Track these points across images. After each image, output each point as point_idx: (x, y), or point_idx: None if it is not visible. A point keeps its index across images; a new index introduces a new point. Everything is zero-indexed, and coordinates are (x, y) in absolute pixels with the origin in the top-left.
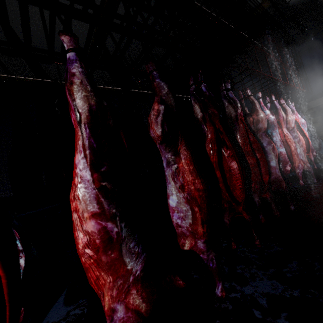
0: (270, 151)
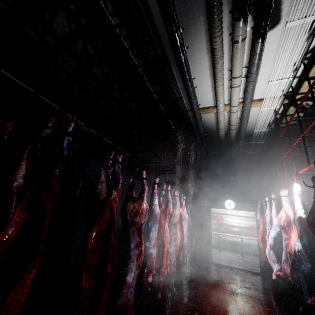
0: (135, 258)
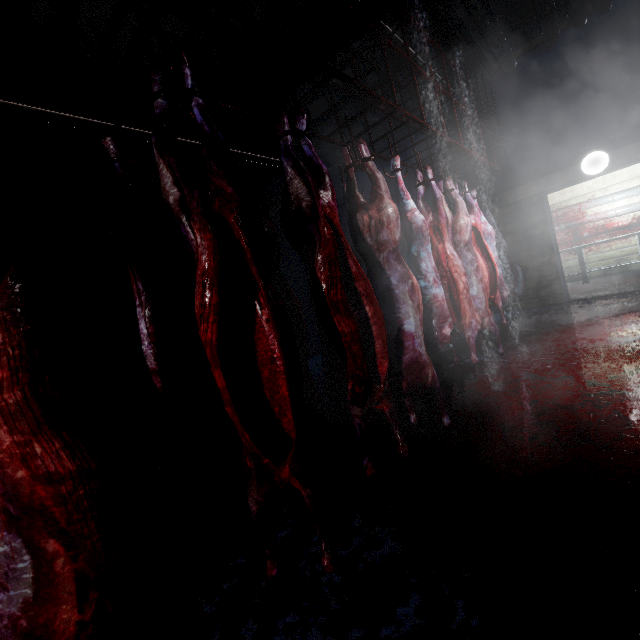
0: (404, 297)
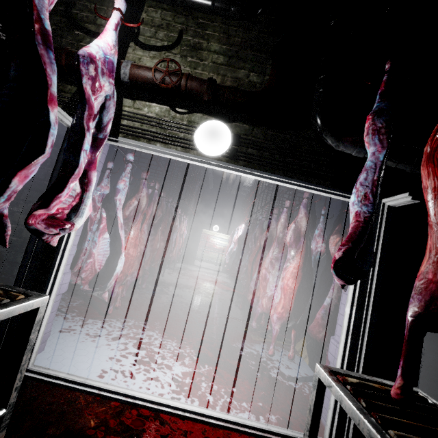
0: (171, 243)
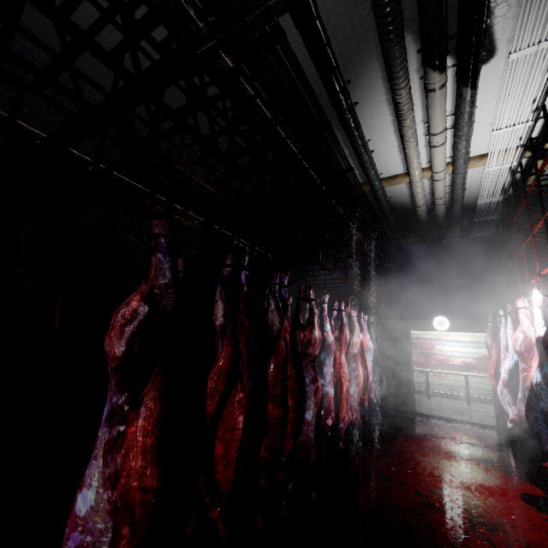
0: (312, 394)
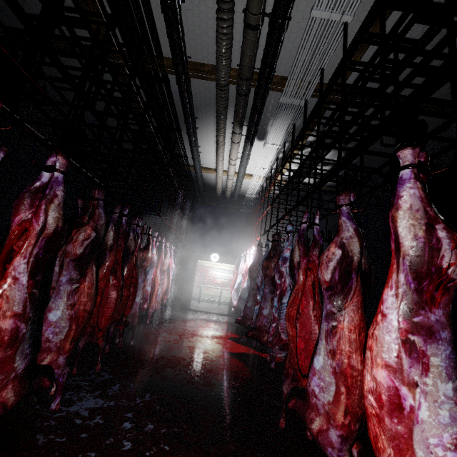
0: (141, 288)
